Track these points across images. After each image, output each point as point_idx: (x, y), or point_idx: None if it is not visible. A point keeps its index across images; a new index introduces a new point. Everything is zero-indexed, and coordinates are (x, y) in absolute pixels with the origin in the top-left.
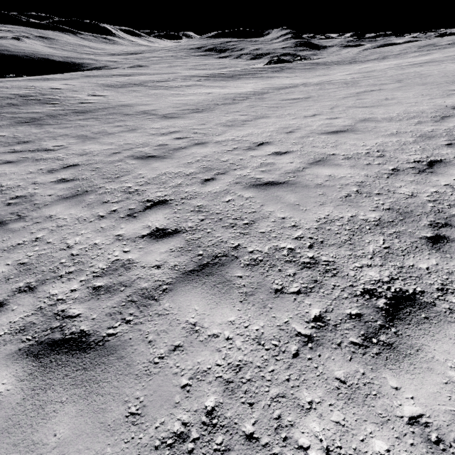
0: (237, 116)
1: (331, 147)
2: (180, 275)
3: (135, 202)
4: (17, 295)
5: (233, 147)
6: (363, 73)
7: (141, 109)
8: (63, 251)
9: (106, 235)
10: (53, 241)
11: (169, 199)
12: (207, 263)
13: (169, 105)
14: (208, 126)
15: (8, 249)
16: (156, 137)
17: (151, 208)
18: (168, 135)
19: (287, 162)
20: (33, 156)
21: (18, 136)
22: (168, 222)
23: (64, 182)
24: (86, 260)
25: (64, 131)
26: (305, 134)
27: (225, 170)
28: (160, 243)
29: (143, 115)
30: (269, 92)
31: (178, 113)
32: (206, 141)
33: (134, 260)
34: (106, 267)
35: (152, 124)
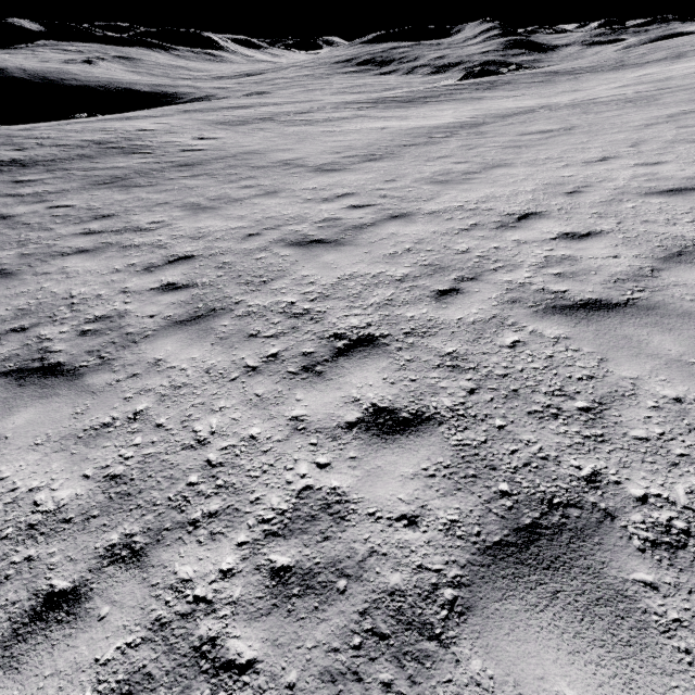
0: (449, 166)
1: (690, 223)
2: (477, 557)
3: (311, 337)
4: (107, 570)
5: (468, 223)
6: (652, 83)
7: (278, 158)
8: (190, 451)
9: (270, 416)
10: (168, 423)
11: (379, 334)
12: (534, 524)
13: (322, 150)
14: (403, 184)
15: (86, 435)
16: (316, 205)
17: (348, 354)
18: (335, 201)
19: (605, 255)
20: (119, 240)
21: (95, 206)
22: (396, 393)
23: (173, 290)
24: (240, 482)
25: (163, 196)
26: (609, 195)
27: (474, 272)
28: (393, 448)
29: (283, 167)
30: (487, 123)
31: (340, 162)
32: (409, 211)
33: (348, 494)
34: (288, 508)
35: (302, 181)
